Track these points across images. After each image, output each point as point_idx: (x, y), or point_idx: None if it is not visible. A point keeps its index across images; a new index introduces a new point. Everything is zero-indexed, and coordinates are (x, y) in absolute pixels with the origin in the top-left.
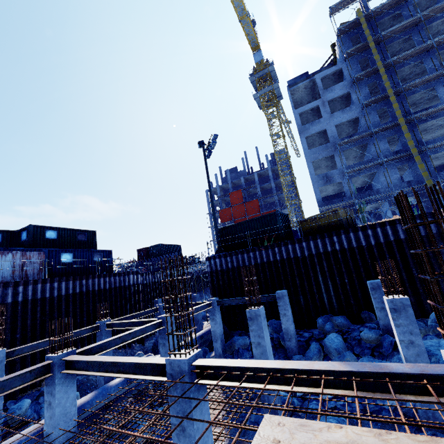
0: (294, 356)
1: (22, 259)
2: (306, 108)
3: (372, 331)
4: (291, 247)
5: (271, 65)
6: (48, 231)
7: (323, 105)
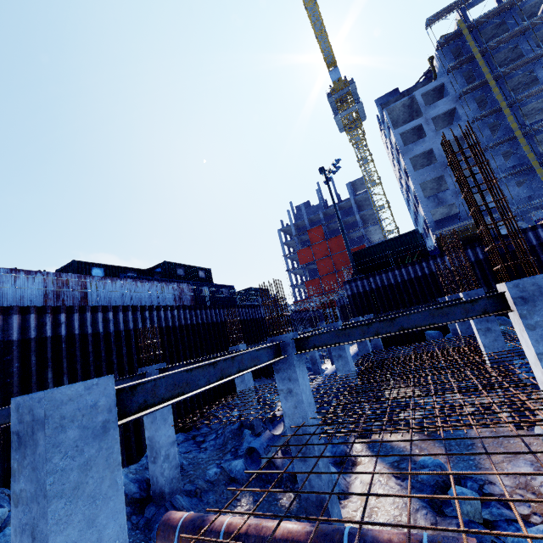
0: None
1: (179, 290)
2: (408, 127)
3: None
4: (440, 260)
5: (353, 83)
6: (178, 268)
7: (427, 123)
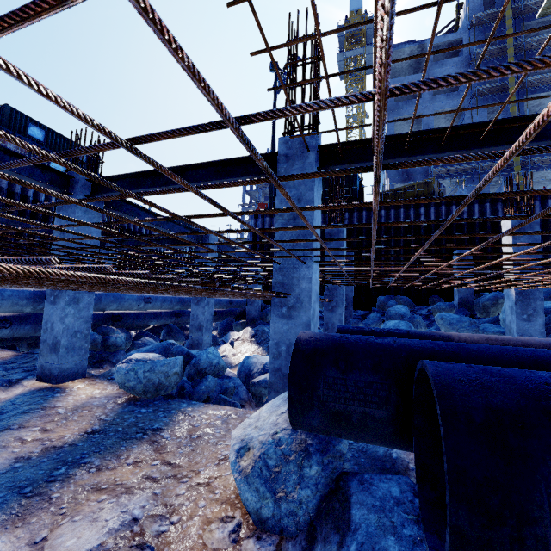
0: (351, 319)
1: None
2: (406, 81)
3: (447, 304)
4: (366, 214)
5: None
6: (33, 126)
7: None
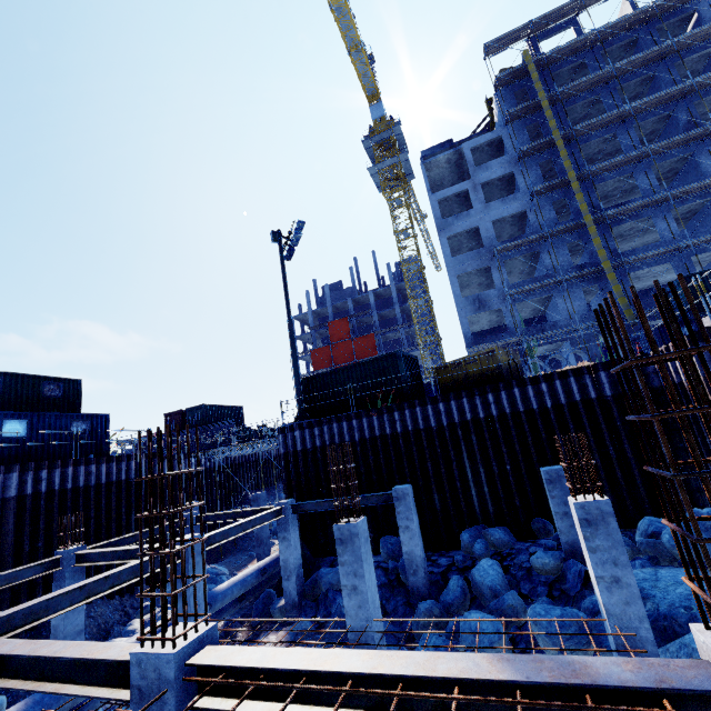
0: (421, 602)
1: None
2: (449, 193)
3: (550, 553)
4: (421, 411)
5: (397, 125)
6: None
7: (474, 189)
